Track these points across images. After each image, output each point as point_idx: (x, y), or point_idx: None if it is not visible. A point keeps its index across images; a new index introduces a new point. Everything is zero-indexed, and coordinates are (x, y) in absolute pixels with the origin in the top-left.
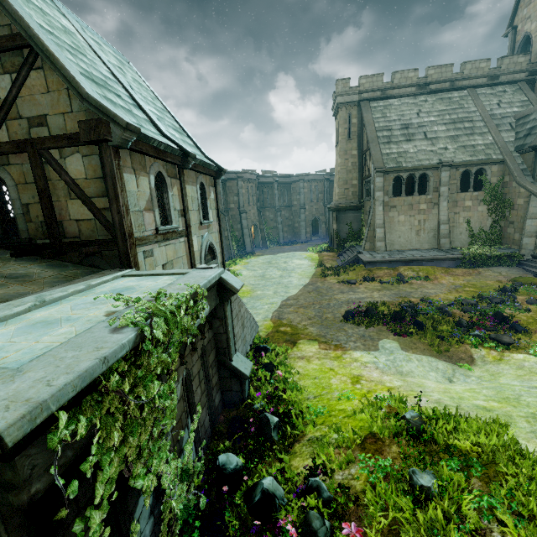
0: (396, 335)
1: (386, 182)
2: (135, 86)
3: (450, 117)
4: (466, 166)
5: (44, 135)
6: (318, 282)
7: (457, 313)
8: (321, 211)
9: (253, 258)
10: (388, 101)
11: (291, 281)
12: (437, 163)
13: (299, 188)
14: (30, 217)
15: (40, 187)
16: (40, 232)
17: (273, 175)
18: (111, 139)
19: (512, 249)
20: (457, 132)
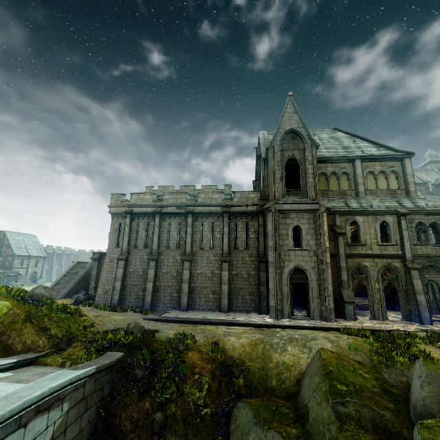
0: None
1: None
2: (31, 243)
3: None
4: None
5: (8, 254)
6: None
7: None
8: None
9: None
10: None
11: None
12: None
13: None
14: (2, 263)
15: (5, 260)
16: (2, 265)
17: None
18: (14, 256)
19: None
20: None
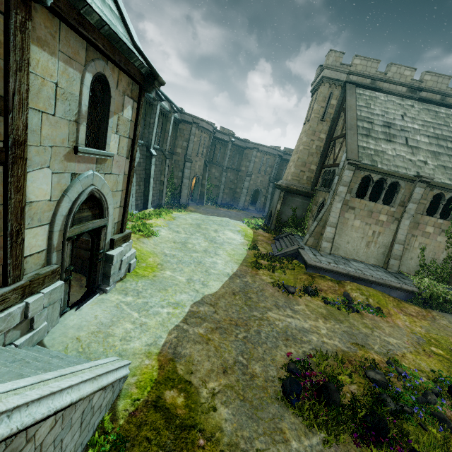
0: None
1: (353, 178)
2: None
3: (434, 130)
4: (443, 189)
5: None
6: (248, 274)
7: None
8: (265, 184)
9: (184, 213)
10: (375, 93)
11: (215, 263)
12: (414, 175)
13: (251, 155)
14: None
15: None
16: None
17: (231, 135)
18: None
19: None
20: (440, 149)
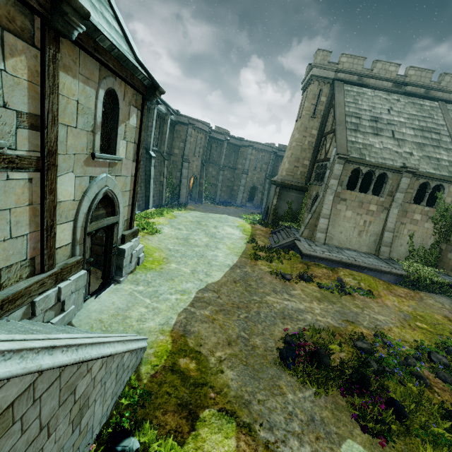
0: (366, 431)
1: (344, 171)
2: None
3: (419, 123)
4: (428, 178)
5: None
6: (247, 265)
7: (432, 379)
8: (262, 181)
9: (184, 212)
10: (362, 89)
11: (217, 256)
12: (401, 166)
13: (246, 153)
14: None
15: None
16: None
17: (226, 134)
18: None
19: (451, 277)
20: (424, 140)
